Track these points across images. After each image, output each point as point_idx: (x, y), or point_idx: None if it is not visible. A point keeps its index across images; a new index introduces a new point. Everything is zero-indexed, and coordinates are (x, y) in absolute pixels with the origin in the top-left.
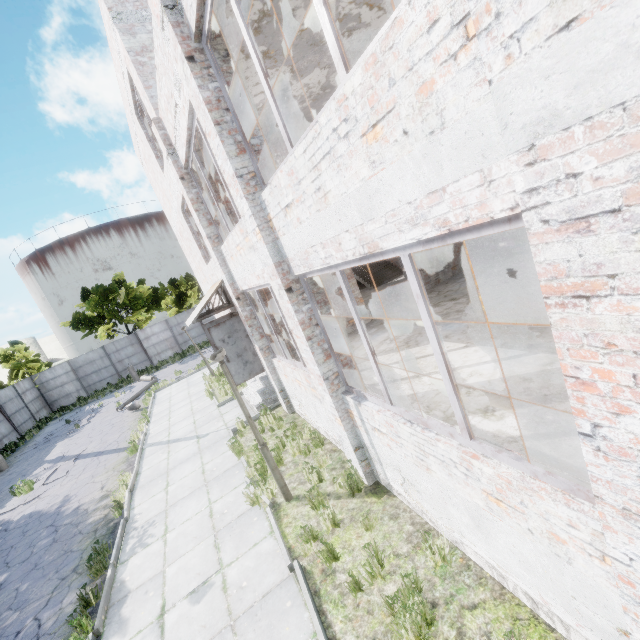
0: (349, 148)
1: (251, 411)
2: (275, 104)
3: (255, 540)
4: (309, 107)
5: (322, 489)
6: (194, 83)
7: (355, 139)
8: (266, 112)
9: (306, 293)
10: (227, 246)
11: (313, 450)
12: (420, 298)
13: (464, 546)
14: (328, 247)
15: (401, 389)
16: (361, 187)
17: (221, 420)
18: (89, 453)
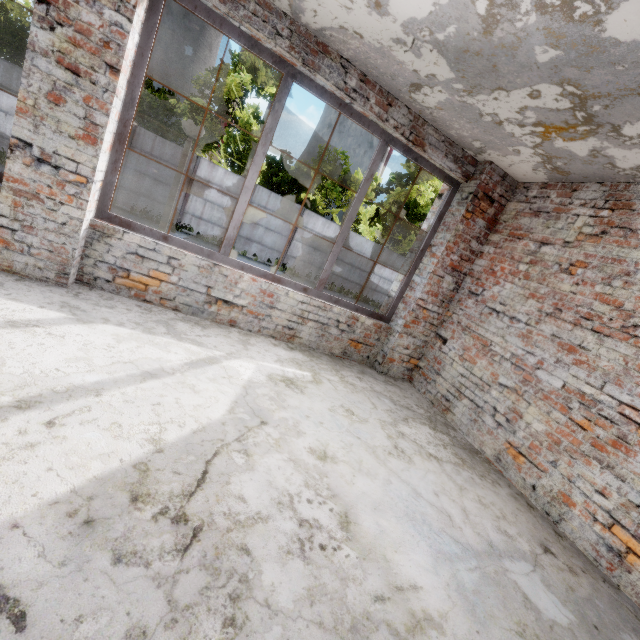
0: None
1: None
2: None
3: None
4: None
5: None
6: None
7: None
8: None
9: None
10: None
11: None
12: None
13: None
14: None
15: None
16: None
17: None
18: None
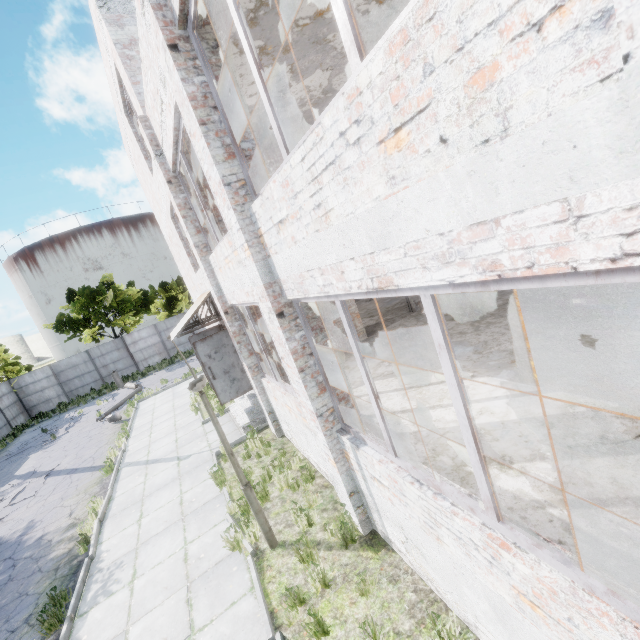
0: (360, 158)
1: (237, 431)
2: (269, 101)
3: (233, 597)
4: (309, 111)
5: (311, 535)
6: (177, 75)
7: (369, 147)
8: (262, 115)
9: (300, 318)
10: (215, 257)
11: (302, 485)
12: (443, 349)
13: (479, 631)
14: (327, 274)
15: (402, 424)
16: (374, 208)
17: (205, 440)
18: (62, 470)
